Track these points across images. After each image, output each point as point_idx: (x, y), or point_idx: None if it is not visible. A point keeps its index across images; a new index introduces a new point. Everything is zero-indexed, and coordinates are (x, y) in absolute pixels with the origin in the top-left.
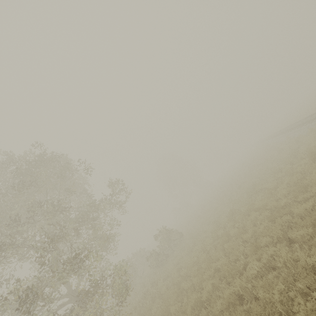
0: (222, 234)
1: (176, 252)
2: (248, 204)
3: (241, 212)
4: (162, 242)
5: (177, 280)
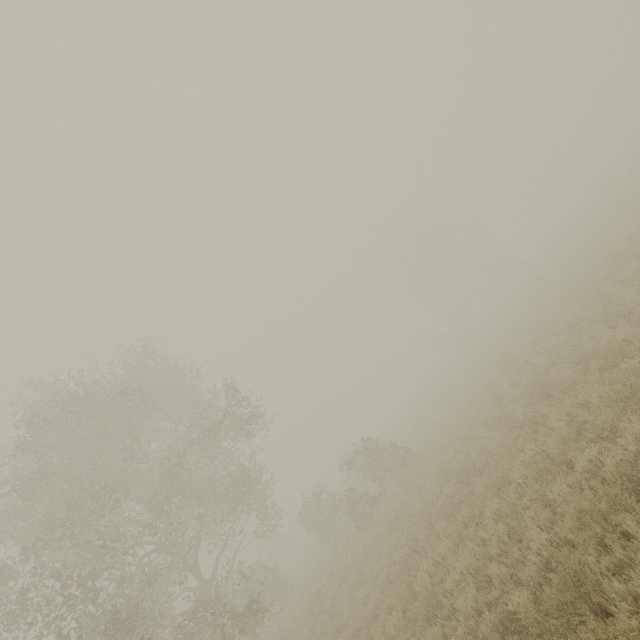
0: (425, 544)
1: (383, 504)
2: (493, 473)
3: (470, 496)
4: (363, 474)
5: (332, 627)
